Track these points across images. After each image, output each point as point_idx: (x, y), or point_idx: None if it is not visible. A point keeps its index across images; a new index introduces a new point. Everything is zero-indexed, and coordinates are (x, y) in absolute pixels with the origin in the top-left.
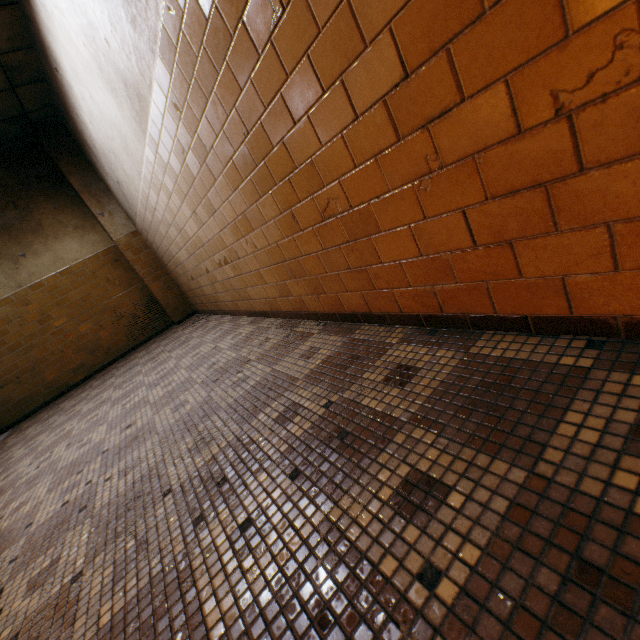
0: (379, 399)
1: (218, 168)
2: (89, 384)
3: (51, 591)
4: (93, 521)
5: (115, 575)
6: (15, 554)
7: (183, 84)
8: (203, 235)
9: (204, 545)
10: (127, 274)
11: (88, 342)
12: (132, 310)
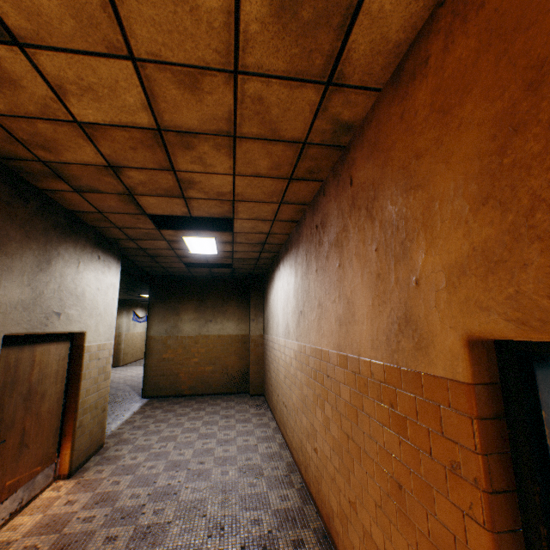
0: (284, 545)
1: (297, 385)
2: (191, 401)
3: (161, 519)
4: (178, 503)
5: (180, 532)
6: (149, 491)
7: (299, 358)
8: (284, 385)
9: (208, 545)
10: (245, 352)
11: (205, 376)
12: (234, 372)
